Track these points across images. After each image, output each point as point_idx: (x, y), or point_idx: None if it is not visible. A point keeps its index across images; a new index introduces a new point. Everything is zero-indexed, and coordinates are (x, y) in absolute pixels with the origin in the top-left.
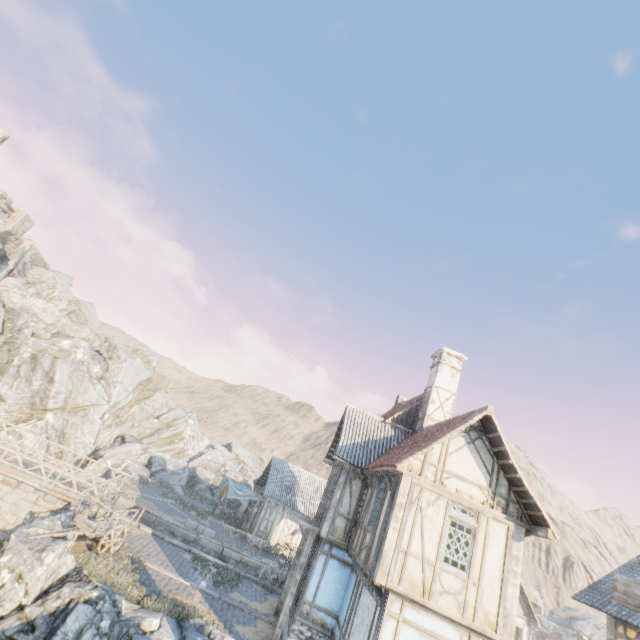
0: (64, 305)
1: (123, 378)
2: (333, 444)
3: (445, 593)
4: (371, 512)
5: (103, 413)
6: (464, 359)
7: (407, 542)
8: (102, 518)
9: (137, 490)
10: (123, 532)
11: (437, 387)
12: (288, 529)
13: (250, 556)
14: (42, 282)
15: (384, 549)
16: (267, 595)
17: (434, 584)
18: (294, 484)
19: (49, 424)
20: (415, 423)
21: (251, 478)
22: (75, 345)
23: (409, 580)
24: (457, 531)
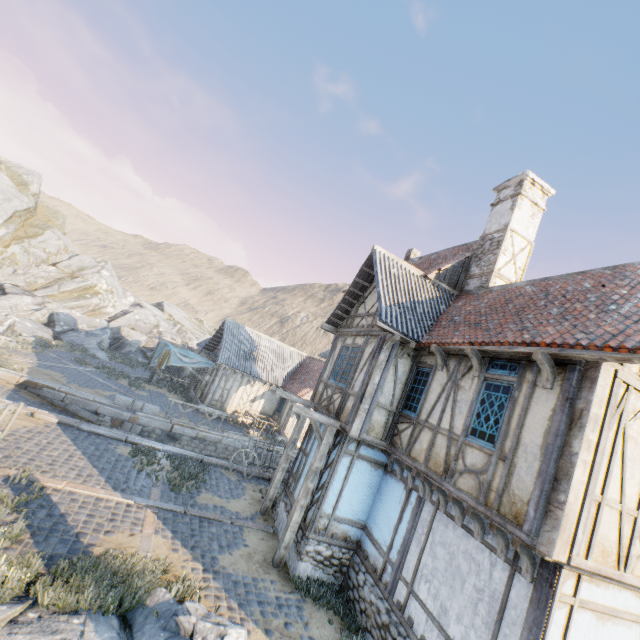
0: None
1: None
2: (341, 306)
3: None
4: (470, 415)
5: None
6: (551, 194)
7: (601, 484)
8: None
9: (32, 357)
10: None
11: (512, 231)
12: (247, 397)
13: (208, 431)
14: None
15: (568, 501)
16: (243, 484)
17: (634, 546)
18: (253, 350)
19: None
20: (464, 282)
21: (191, 341)
22: None
23: (600, 546)
24: None
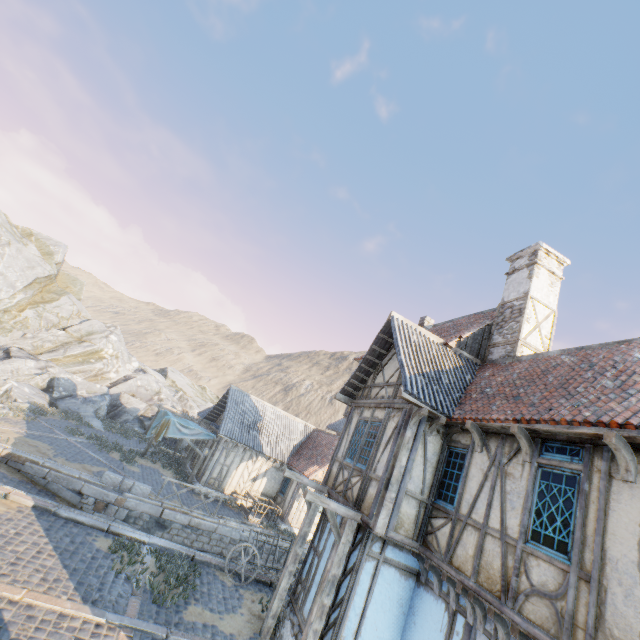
0: None
1: (5, 269)
2: (356, 374)
3: None
4: (527, 512)
5: None
6: (567, 263)
7: None
8: None
9: (21, 425)
10: None
11: (533, 299)
12: (248, 474)
13: (203, 517)
14: None
15: None
16: (240, 590)
17: None
18: (257, 421)
19: None
20: (487, 350)
21: (192, 409)
22: None
23: None
24: None
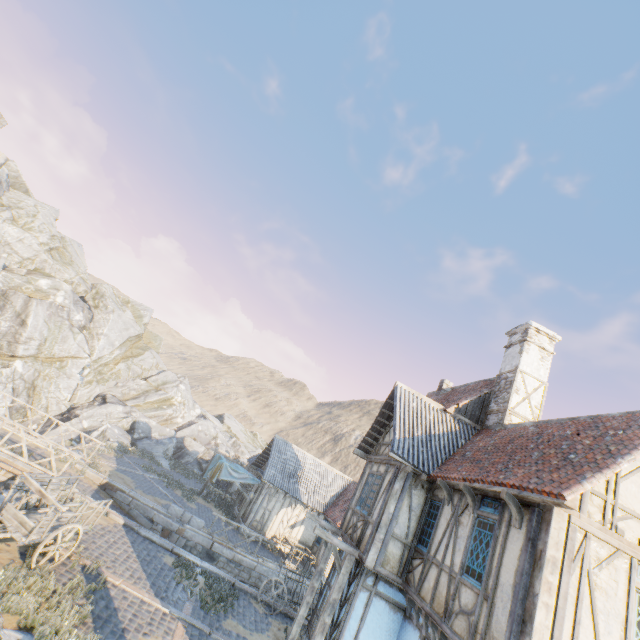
0: (45, 238)
1: (109, 331)
2: (370, 432)
3: None
4: (465, 551)
5: (83, 367)
6: (558, 339)
7: (570, 633)
8: (48, 509)
9: (113, 460)
10: (77, 533)
11: (522, 372)
12: (288, 521)
13: (244, 554)
14: (20, 208)
15: None
16: (269, 618)
17: None
18: (298, 469)
19: (17, 373)
20: (485, 416)
21: (243, 454)
22: (55, 286)
23: None
24: None
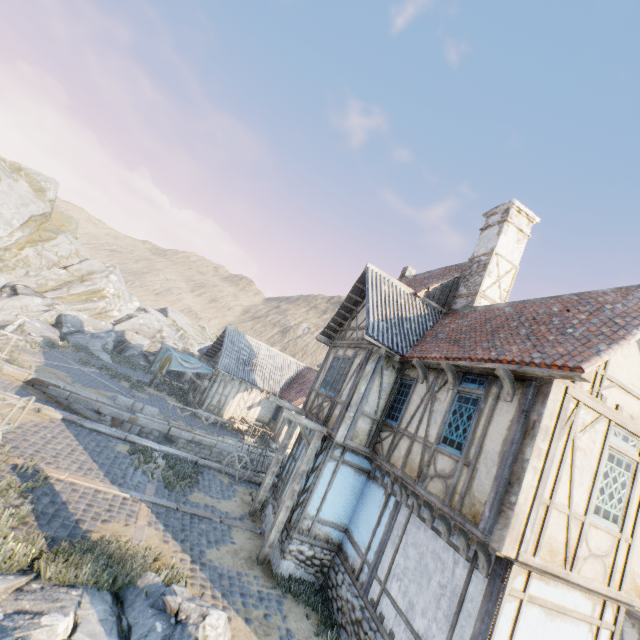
0: None
1: None
2: (335, 319)
3: (590, 557)
4: (443, 424)
5: None
6: (536, 221)
7: (550, 489)
8: None
9: (39, 356)
10: None
11: (498, 255)
12: (244, 404)
13: (204, 435)
14: None
15: (518, 502)
16: (234, 486)
17: (581, 548)
18: (252, 358)
19: None
20: (453, 301)
21: (193, 347)
22: None
23: (548, 545)
24: (614, 468)
